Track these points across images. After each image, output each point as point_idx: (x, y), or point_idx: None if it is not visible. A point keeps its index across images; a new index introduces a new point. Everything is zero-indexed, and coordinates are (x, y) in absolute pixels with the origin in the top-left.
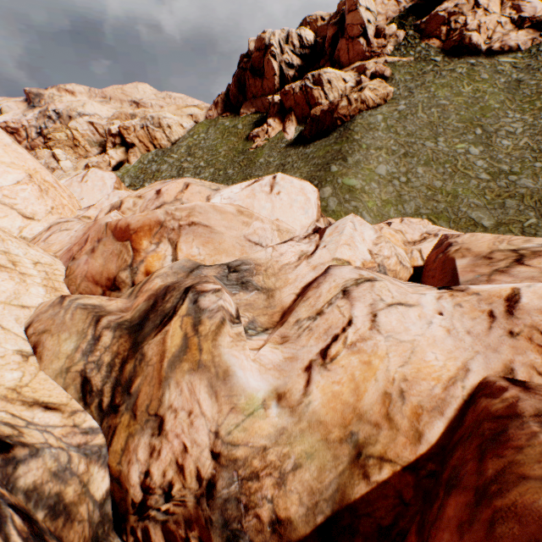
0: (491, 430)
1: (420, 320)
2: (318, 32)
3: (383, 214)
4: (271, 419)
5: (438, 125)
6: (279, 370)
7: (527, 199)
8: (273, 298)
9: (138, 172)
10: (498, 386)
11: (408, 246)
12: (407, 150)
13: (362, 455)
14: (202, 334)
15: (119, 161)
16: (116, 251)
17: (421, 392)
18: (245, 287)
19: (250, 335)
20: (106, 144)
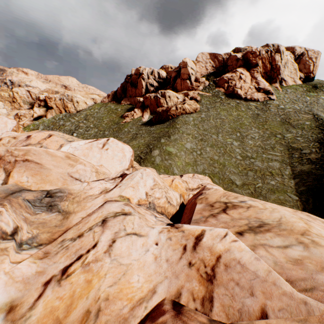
0: None
1: (142, 247)
2: (168, 73)
3: (185, 170)
4: None
5: (219, 128)
6: (25, 282)
7: (258, 172)
8: (67, 219)
9: (50, 123)
10: (162, 310)
11: (188, 191)
12: (203, 137)
13: None
14: None
15: (40, 115)
16: None
17: (113, 311)
18: (50, 209)
19: (22, 249)
20: (34, 104)
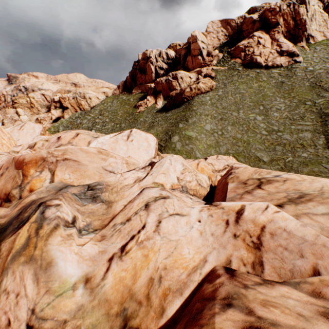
0: (196, 309)
1: (186, 225)
2: (177, 52)
3: (207, 153)
4: (76, 298)
5: (239, 103)
6: (93, 260)
7: (287, 146)
8: (111, 208)
9: (68, 123)
10: (216, 274)
11: (215, 173)
12: (222, 116)
13: (127, 326)
14: (40, 235)
15: (58, 117)
16: (13, 176)
17: (172, 277)
18: (94, 200)
19: (82, 235)
20: (50, 107)
